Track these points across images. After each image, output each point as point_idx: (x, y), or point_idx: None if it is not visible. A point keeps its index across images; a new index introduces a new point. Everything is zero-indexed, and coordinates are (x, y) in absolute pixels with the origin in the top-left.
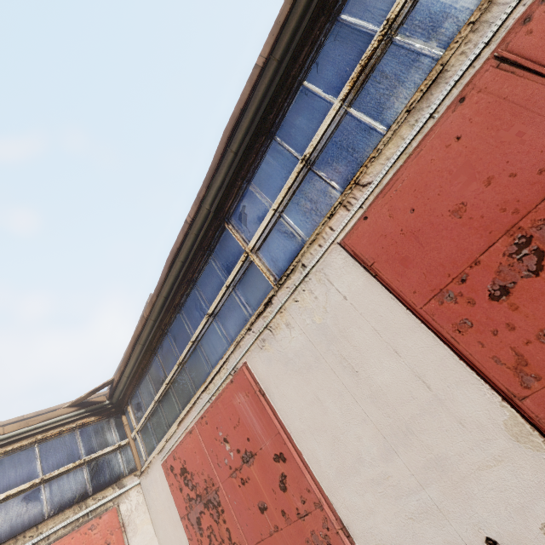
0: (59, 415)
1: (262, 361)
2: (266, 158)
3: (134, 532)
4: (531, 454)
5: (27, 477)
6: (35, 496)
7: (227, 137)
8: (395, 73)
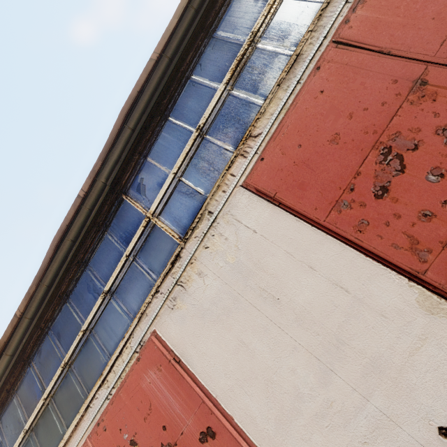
0: None
1: (175, 322)
2: (163, 133)
3: None
4: (446, 321)
5: None
6: None
7: (125, 114)
8: (264, 63)
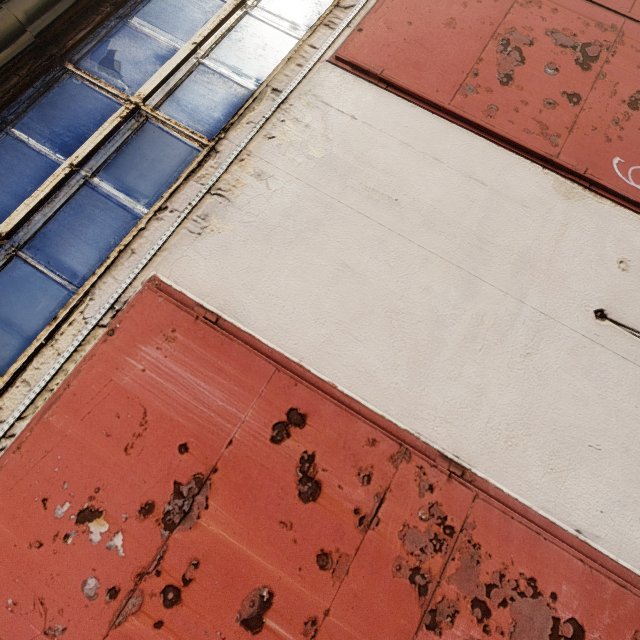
0: None
1: (205, 255)
2: None
3: None
4: (581, 204)
5: None
6: None
7: None
8: None
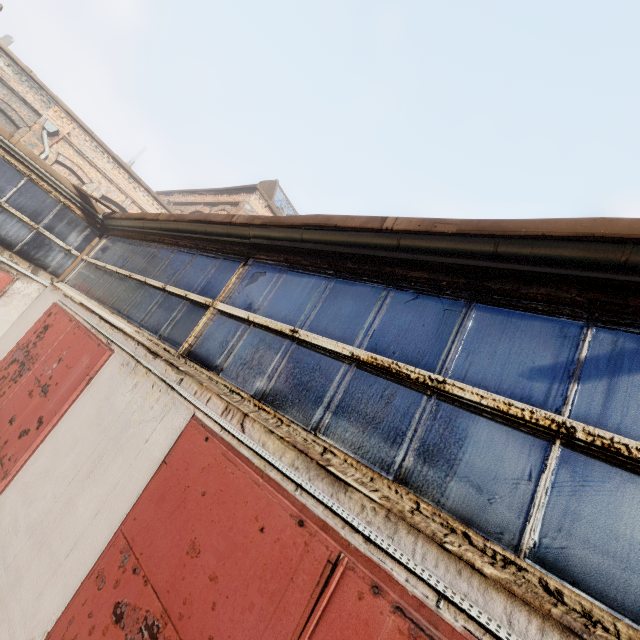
0: (60, 182)
1: (112, 370)
2: (305, 281)
3: (5, 305)
4: None
5: None
6: None
7: (308, 223)
8: (376, 416)
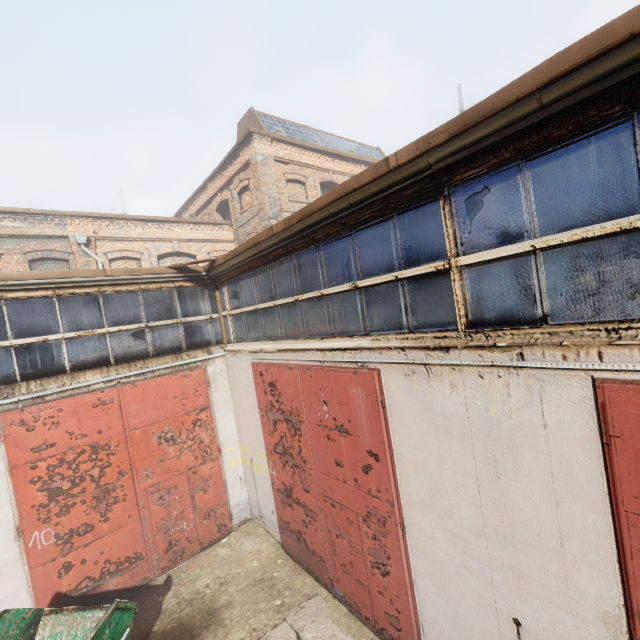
0: (160, 273)
1: (400, 385)
2: (588, 152)
3: (216, 389)
4: (606, 635)
5: (134, 319)
6: (141, 337)
7: (555, 75)
8: None
